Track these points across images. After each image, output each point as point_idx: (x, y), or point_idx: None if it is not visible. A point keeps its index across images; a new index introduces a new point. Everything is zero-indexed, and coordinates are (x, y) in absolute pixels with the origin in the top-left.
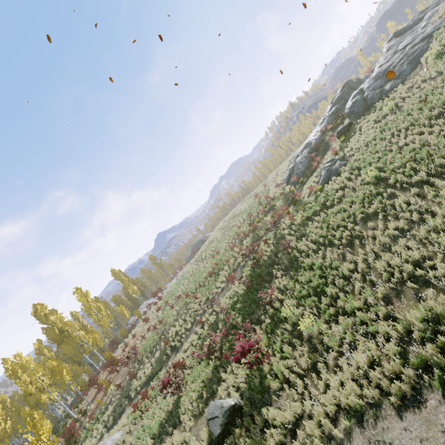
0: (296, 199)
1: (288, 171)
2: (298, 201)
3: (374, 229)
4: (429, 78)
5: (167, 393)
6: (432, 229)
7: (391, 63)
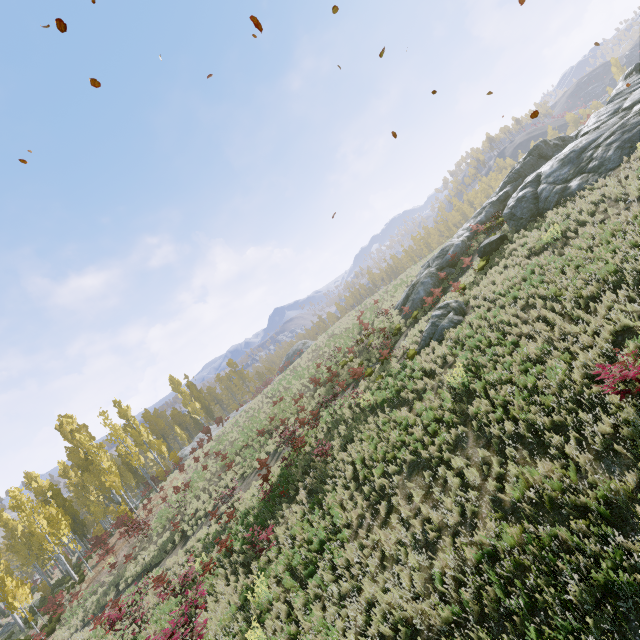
0: (390, 352)
1: (408, 288)
2: (388, 359)
3: (410, 498)
4: (628, 196)
5: (118, 630)
6: (457, 564)
7: (597, 136)
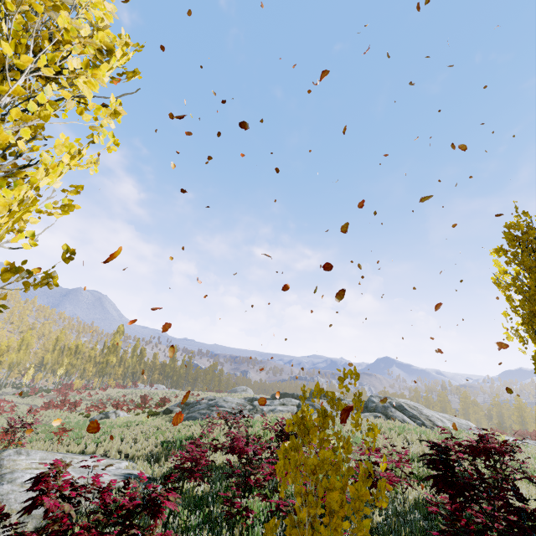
0: None
1: None
2: None
3: None
4: None
5: None
6: None
7: (223, 406)
